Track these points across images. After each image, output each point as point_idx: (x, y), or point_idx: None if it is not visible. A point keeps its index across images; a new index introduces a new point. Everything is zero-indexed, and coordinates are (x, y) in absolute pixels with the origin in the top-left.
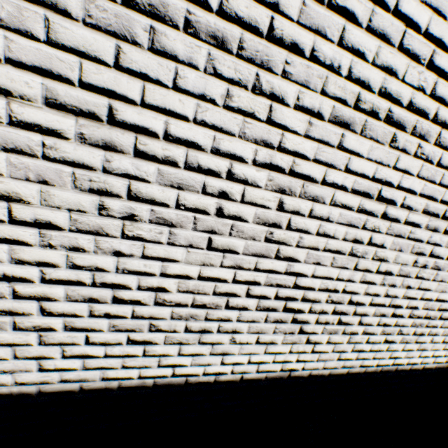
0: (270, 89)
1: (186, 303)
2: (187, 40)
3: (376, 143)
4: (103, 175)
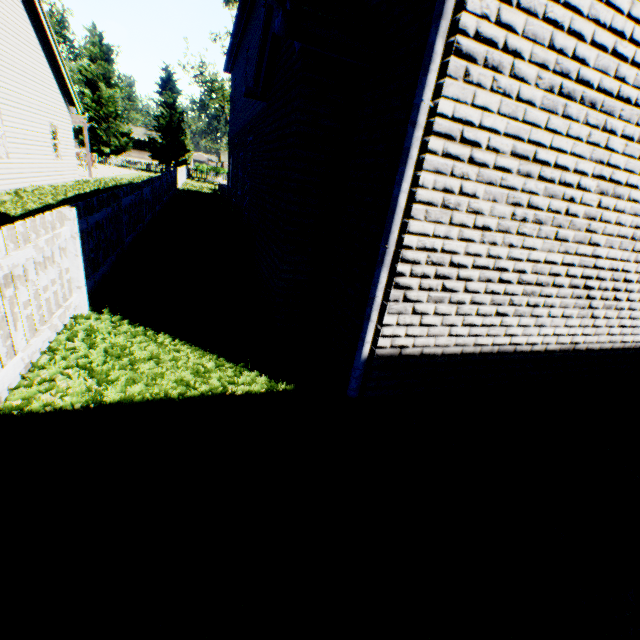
0: (609, 128)
1: (532, 282)
2: (578, 108)
3: None
4: (519, 194)
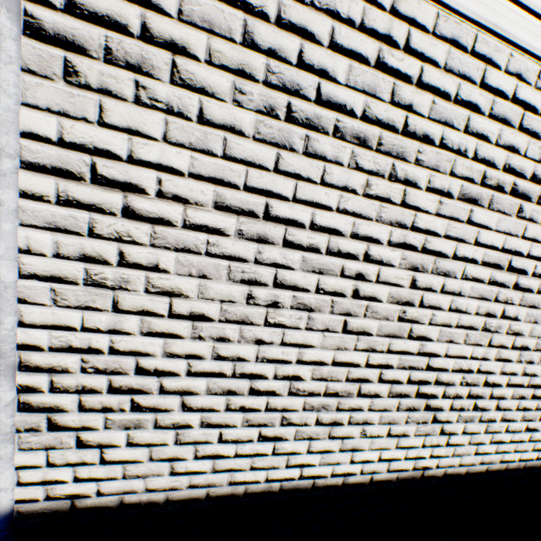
0: (404, 176)
1: (319, 392)
2: (335, 142)
3: (503, 215)
4: (254, 266)
